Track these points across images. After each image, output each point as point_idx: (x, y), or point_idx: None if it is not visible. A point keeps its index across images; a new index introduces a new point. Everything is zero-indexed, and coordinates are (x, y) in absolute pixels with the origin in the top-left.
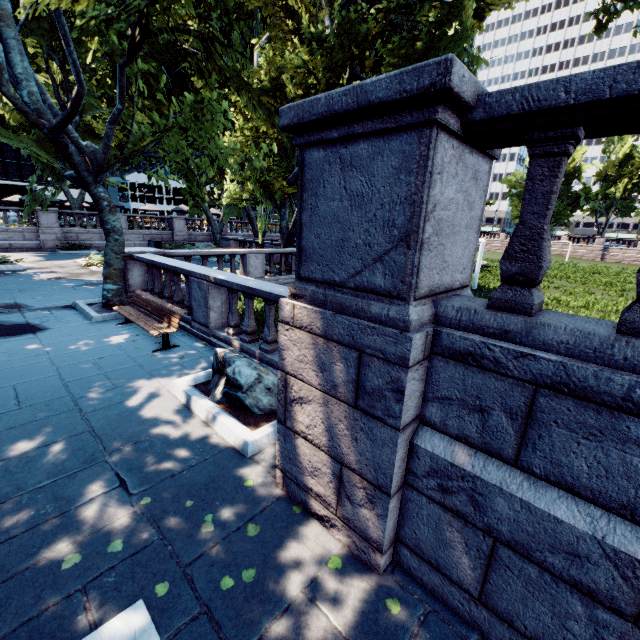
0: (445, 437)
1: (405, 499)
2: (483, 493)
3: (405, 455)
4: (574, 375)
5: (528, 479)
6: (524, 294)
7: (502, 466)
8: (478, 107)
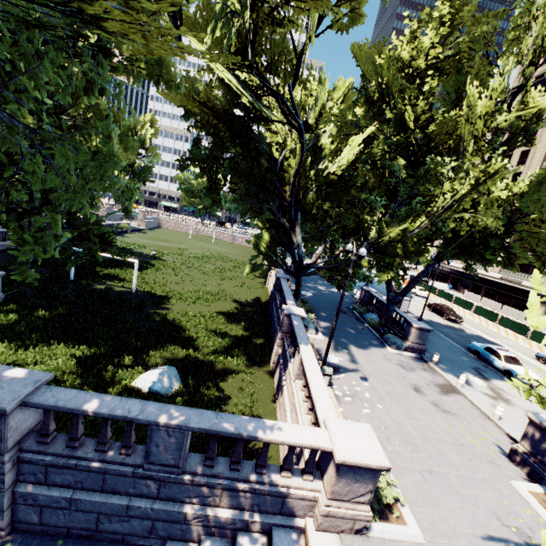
0: (26, 484)
1: (13, 508)
2: (36, 496)
3: (11, 495)
4: (54, 462)
5: (48, 487)
6: (47, 439)
7: (42, 486)
8: (23, 403)
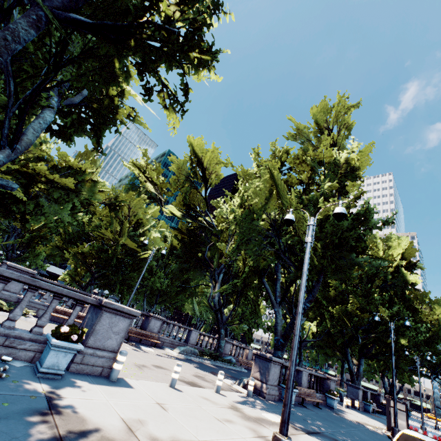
0: None
1: None
2: None
3: None
4: None
5: None
6: None
7: None
8: None
